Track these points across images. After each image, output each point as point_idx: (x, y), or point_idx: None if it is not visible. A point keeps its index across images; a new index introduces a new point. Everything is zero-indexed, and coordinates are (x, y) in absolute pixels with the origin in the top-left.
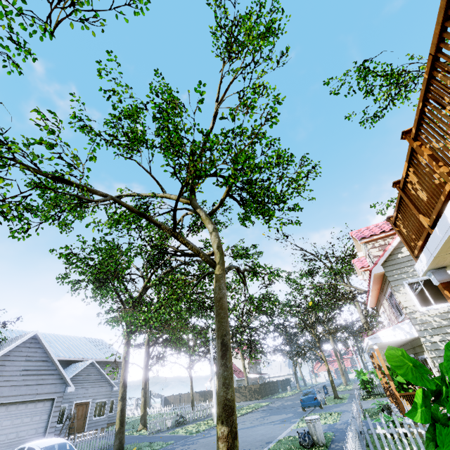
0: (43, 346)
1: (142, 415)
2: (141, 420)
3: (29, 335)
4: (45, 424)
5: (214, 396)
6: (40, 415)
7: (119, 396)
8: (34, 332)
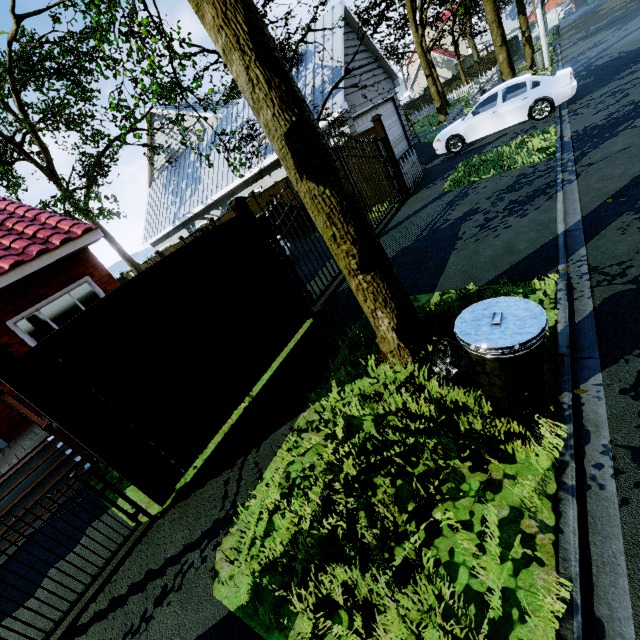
0: (354, 28)
1: (440, 107)
2: (441, 112)
3: (341, 9)
4: (399, 125)
5: (542, 34)
6: (393, 117)
7: (498, 42)
8: (341, 5)
